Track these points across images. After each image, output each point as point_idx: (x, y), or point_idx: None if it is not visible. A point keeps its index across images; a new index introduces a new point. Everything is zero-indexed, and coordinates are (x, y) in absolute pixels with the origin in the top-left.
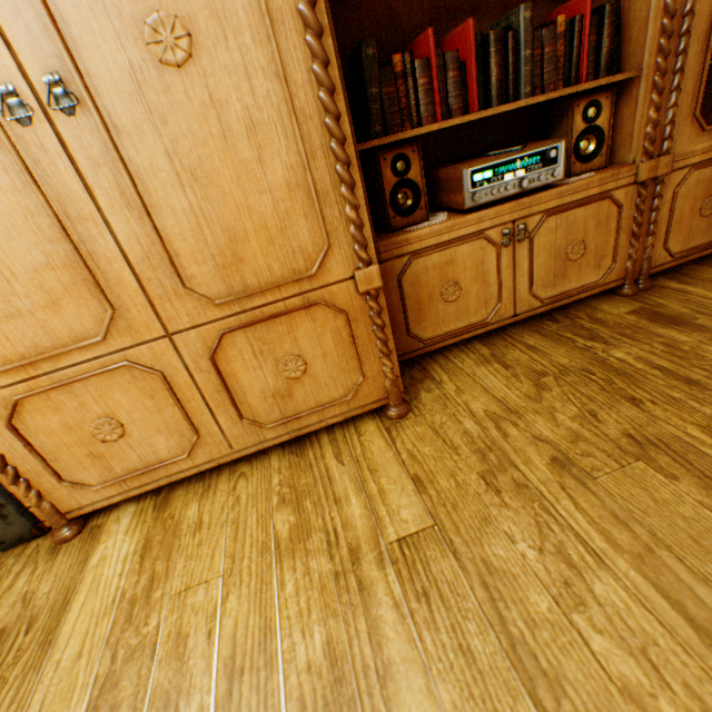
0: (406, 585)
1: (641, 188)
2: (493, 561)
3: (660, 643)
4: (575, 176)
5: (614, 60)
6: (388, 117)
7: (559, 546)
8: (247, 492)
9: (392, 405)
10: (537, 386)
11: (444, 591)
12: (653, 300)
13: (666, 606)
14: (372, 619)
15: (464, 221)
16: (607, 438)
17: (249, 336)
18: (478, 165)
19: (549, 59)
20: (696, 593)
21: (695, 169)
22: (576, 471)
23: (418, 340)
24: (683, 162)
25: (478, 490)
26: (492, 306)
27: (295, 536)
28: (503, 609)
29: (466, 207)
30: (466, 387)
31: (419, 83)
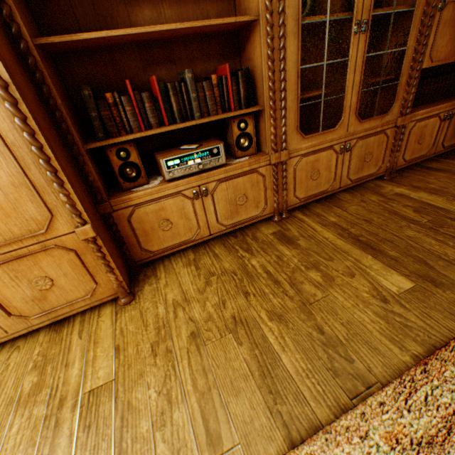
0: (82, 421)
1: (274, 167)
2: (133, 401)
3: (188, 445)
4: (239, 158)
5: (251, 99)
6: (109, 128)
7: (169, 390)
8: (16, 360)
9: (121, 297)
10: (207, 283)
11: (100, 423)
12: (286, 226)
13: (201, 423)
14: (54, 445)
15: (167, 187)
16: (223, 319)
17: (5, 269)
18: (170, 156)
19: (210, 98)
20: (218, 414)
21: (303, 157)
22: (200, 340)
23: (149, 252)
24: (297, 153)
25: (147, 354)
26: (195, 231)
27: (32, 392)
28: (125, 432)
29: (167, 179)
30: (171, 282)
31: (127, 109)
